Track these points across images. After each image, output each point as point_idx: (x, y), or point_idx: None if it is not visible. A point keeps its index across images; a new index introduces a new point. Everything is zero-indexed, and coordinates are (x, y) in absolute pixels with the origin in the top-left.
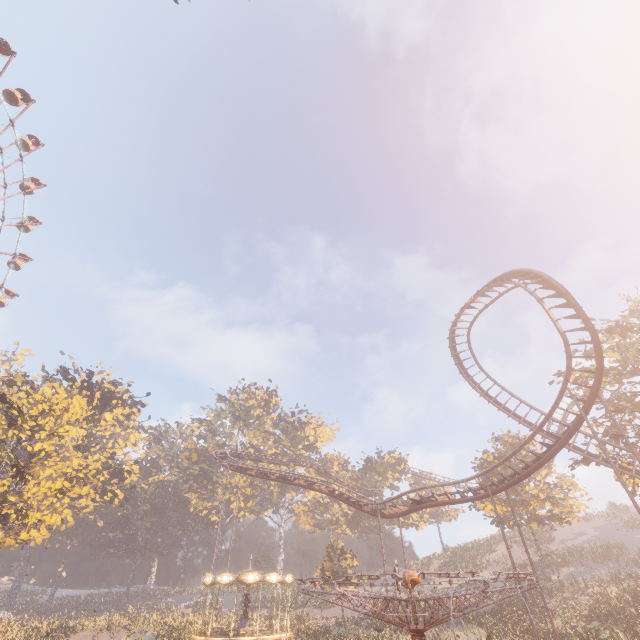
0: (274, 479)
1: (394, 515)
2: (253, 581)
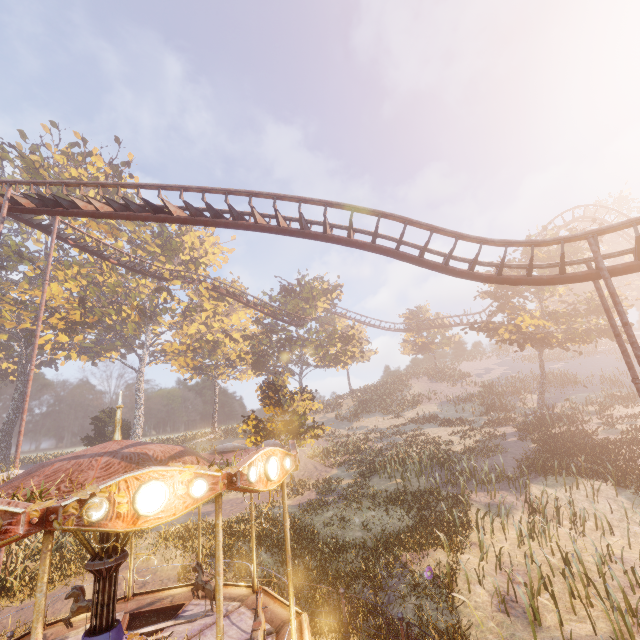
0: (176, 217)
1: None
2: (173, 512)
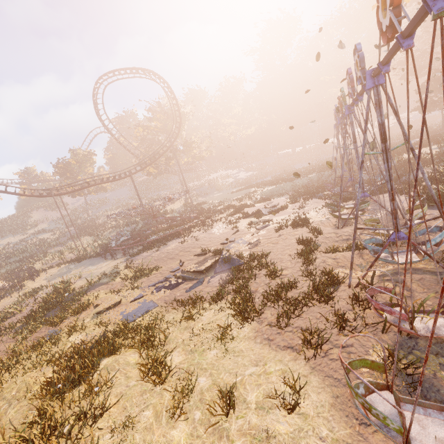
0: None
1: (65, 193)
2: None
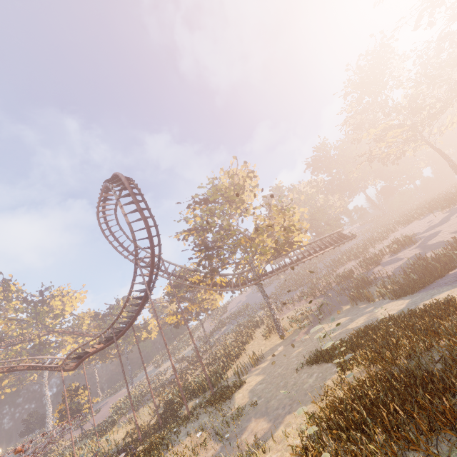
0: None
1: (73, 368)
2: None
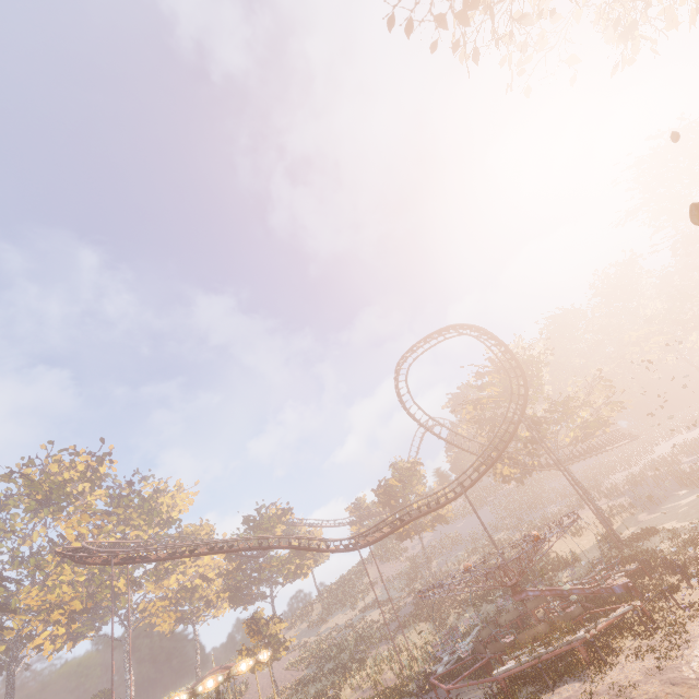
0: (203, 553)
1: (373, 541)
2: (248, 669)
